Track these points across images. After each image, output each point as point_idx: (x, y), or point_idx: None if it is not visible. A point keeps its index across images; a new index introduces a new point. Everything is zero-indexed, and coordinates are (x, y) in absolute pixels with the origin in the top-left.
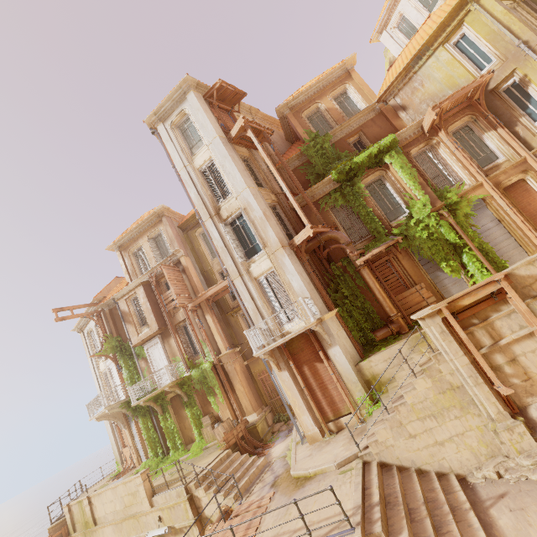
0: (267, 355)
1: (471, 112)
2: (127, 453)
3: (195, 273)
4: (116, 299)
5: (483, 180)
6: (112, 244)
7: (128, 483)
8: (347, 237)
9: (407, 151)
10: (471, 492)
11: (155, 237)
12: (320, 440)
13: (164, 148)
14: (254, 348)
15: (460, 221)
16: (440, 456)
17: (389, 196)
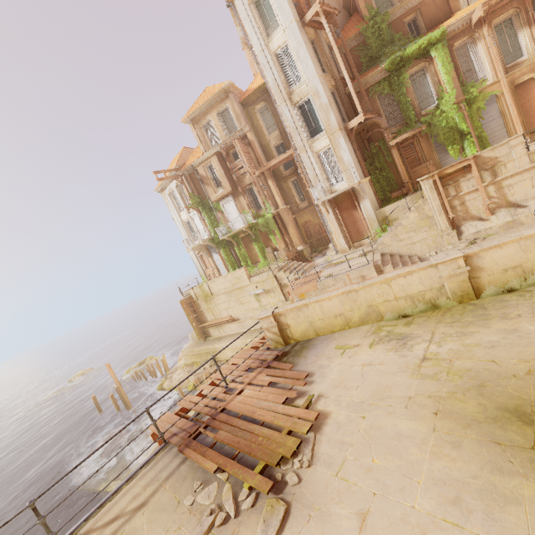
0: (322, 204)
1: (518, 4)
2: (210, 272)
3: (258, 146)
4: (195, 166)
5: (501, 78)
6: (186, 118)
7: (234, 273)
8: (386, 122)
9: (452, 44)
10: (421, 260)
11: (222, 112)
12: (348, 251)
13: (242, 26)
14: (316, 199)
15: (472, 114)
16: (412, 249)
17: (426, 87)
